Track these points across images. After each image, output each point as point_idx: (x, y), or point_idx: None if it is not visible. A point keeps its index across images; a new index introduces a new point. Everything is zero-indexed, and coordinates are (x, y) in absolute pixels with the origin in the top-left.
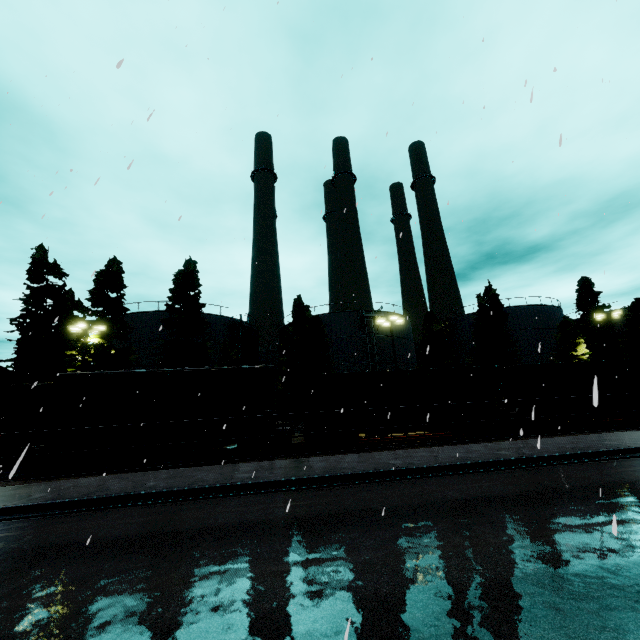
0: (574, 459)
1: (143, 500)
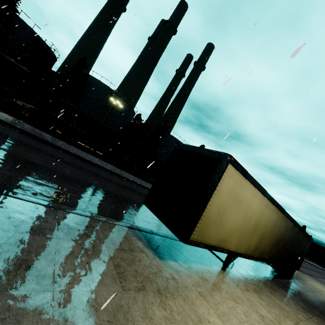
0: (114, 174)
1: None
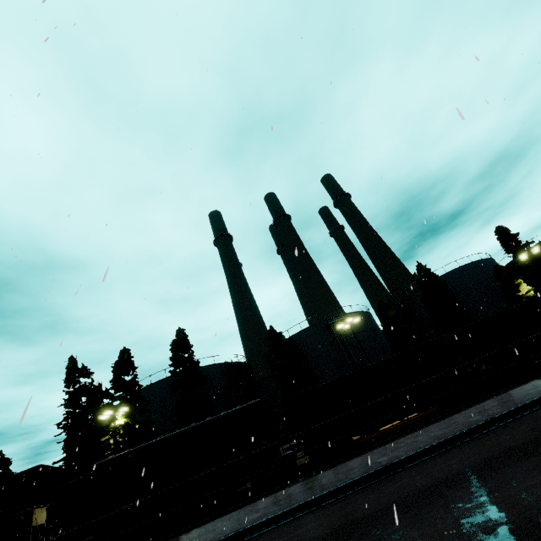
0: (536, 405)
1: None
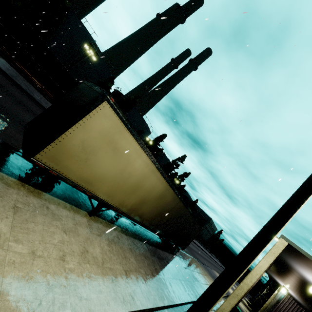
0: None
1: None
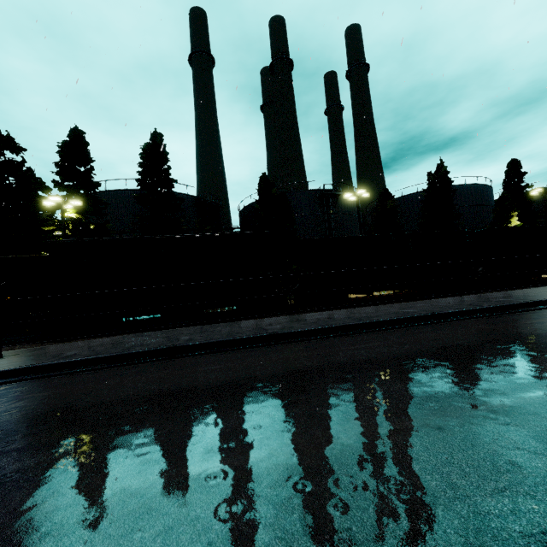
0: None
1: (191, 351)
